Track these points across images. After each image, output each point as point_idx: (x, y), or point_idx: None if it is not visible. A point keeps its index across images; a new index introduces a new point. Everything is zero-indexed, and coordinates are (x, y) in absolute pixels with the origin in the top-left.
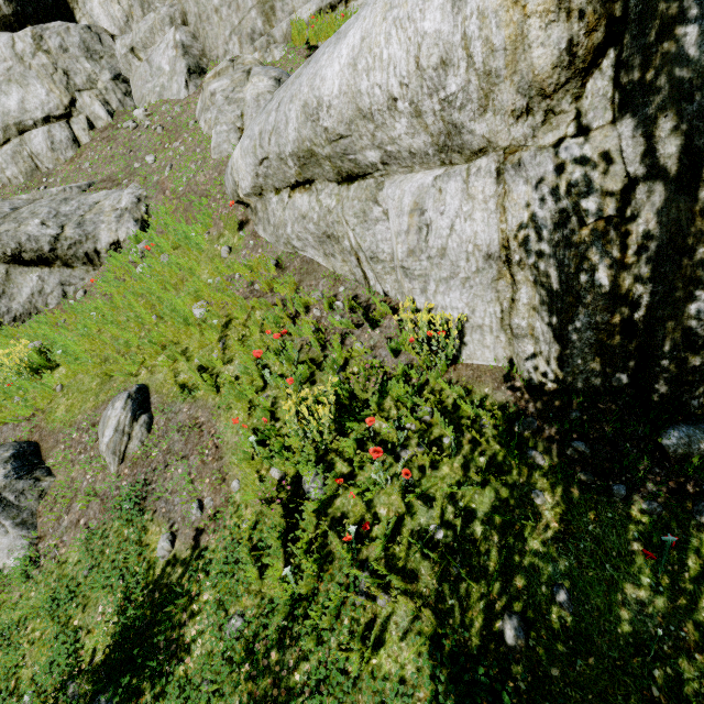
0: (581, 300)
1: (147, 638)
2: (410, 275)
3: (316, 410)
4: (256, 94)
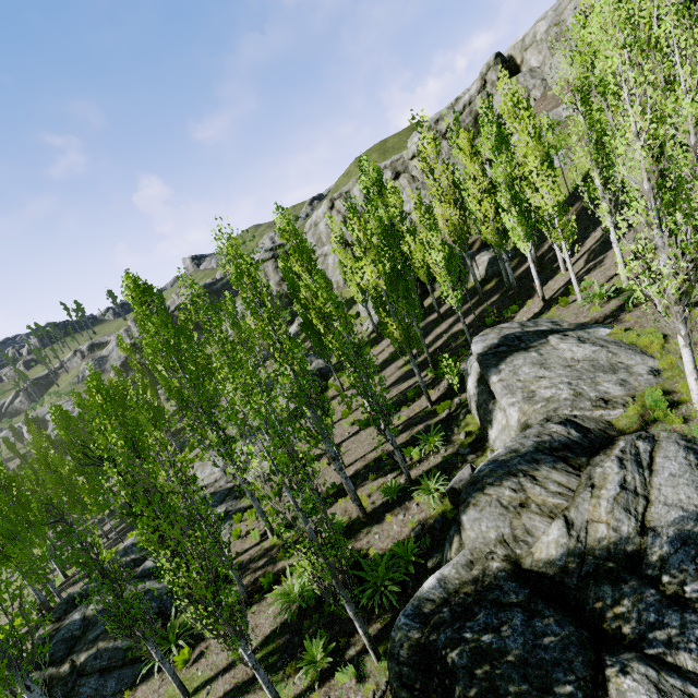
0: None
1: None
2: None
3: None
4: None
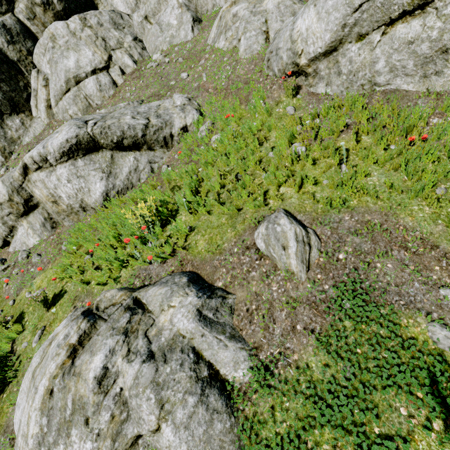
0: None
1: None
2: None
3: None
4: (277, 3)
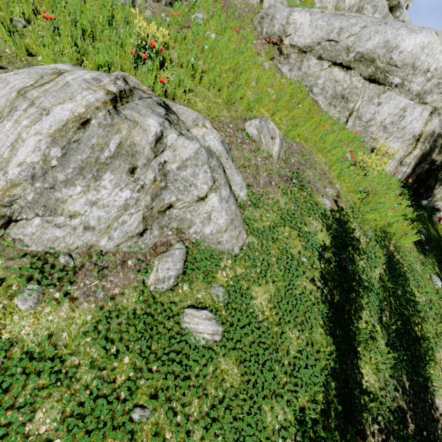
0: (426, 159)
1: (347, 235)
2: (386, 131)
3: (376, 164)
4: None
